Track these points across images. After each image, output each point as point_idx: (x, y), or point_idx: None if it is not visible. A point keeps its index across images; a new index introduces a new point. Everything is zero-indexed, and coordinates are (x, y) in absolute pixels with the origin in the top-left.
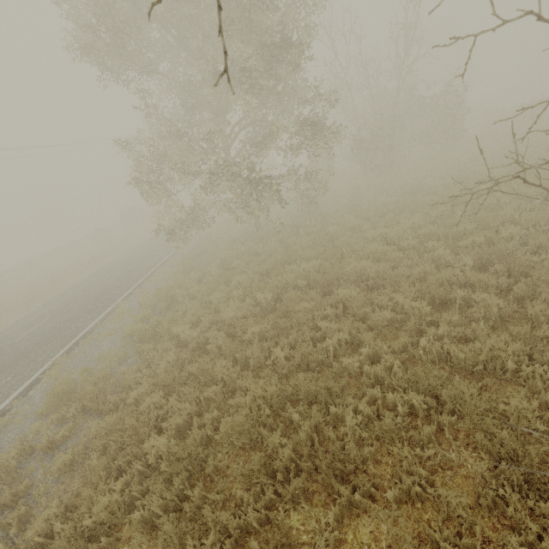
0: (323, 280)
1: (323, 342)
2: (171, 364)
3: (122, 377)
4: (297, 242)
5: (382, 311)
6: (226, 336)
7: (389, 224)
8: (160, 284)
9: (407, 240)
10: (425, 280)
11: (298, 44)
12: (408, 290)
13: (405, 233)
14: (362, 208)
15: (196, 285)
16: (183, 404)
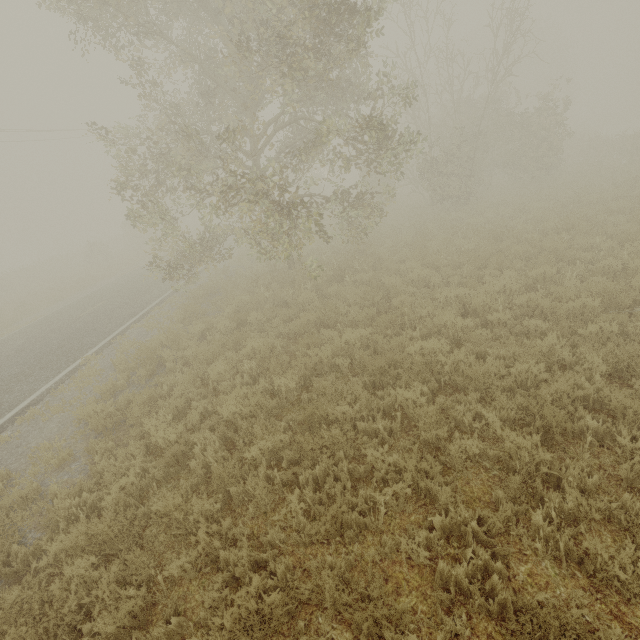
0: (374, 367)
1: (369, 488)
2: (128, 490)
3: (46, 508)
4: (340, 293)
5: (461, 431)
6: (221, 442)
7: (470, 282)
8: (151, 333)
9: (497, 313)
10: (526, 382)
11: (366, 8)
12: (506, 404)
13: (494, 301)
14: (429, 251)
15: (195, 343)
16: (123, 590)
